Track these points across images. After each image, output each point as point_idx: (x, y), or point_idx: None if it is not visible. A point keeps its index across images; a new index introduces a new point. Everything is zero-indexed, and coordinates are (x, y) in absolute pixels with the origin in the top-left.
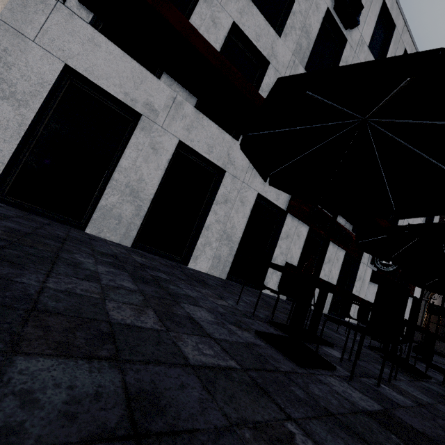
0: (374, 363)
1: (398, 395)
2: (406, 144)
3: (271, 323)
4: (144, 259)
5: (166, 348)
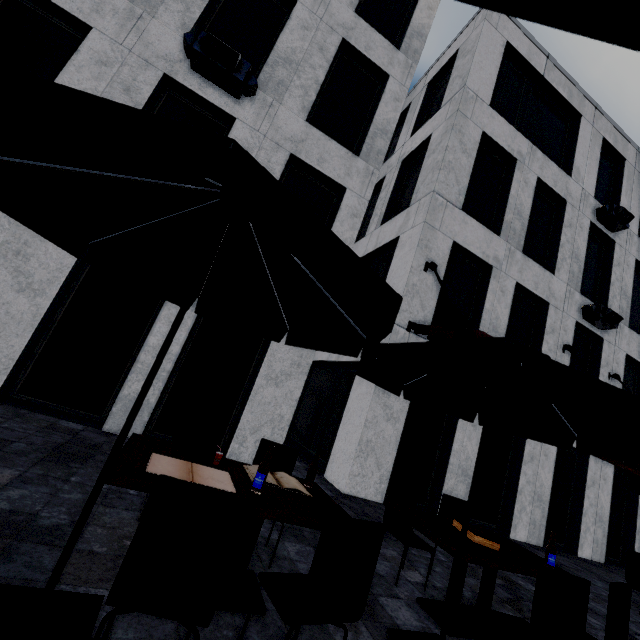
0: None
1: None
2: None
3: None
4: None
5: None
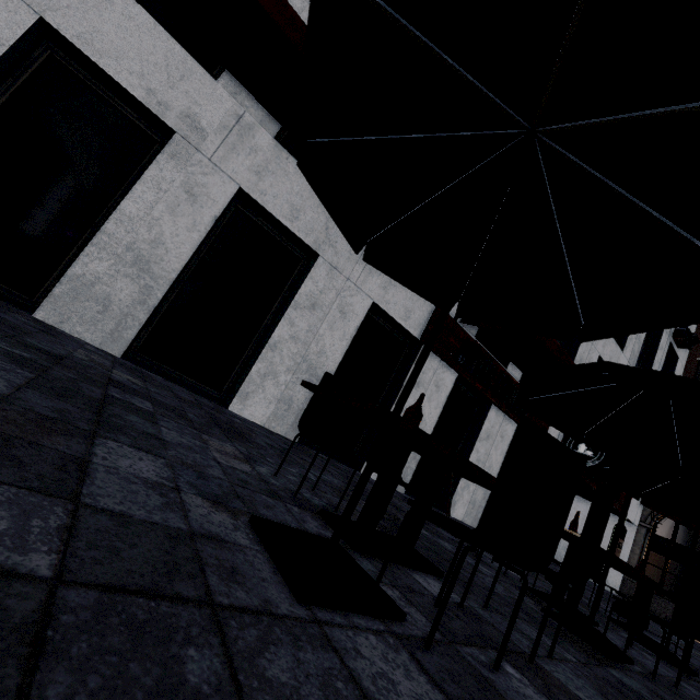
0: (520, 619)
1: (536, 695)
2: (604, 180)
3: (322, 515)
4: (137, 380)
5: None
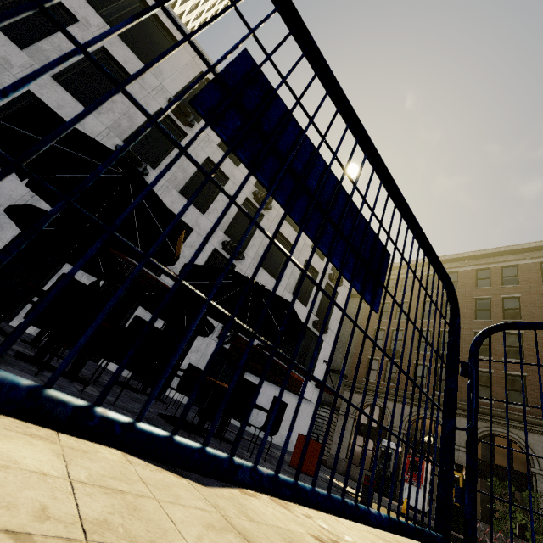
0: None
1: None
2: None
3: None
4: None
5: None
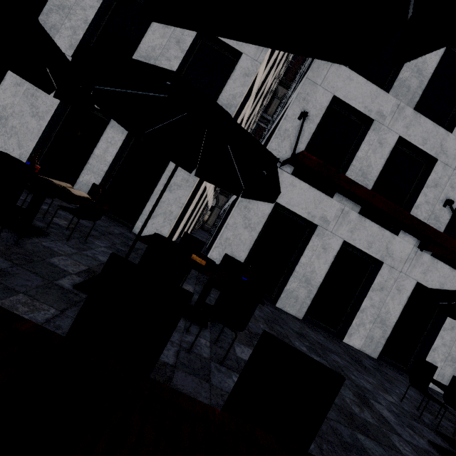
0: None
1: None
2: None
3: (438, 433)
4: (313, 333)
5: (388, 440)
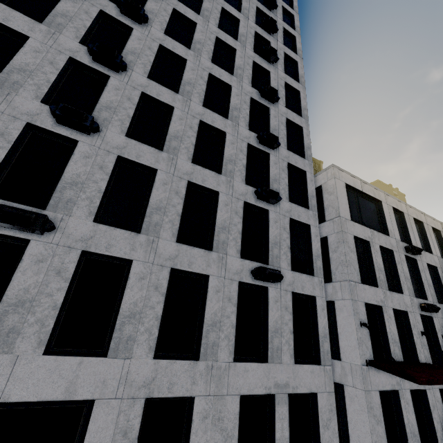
0: None
1: None
2: None
3: None
4: None
5: None
